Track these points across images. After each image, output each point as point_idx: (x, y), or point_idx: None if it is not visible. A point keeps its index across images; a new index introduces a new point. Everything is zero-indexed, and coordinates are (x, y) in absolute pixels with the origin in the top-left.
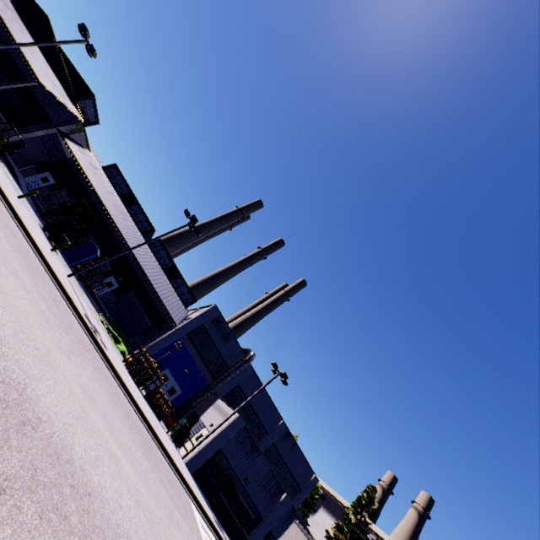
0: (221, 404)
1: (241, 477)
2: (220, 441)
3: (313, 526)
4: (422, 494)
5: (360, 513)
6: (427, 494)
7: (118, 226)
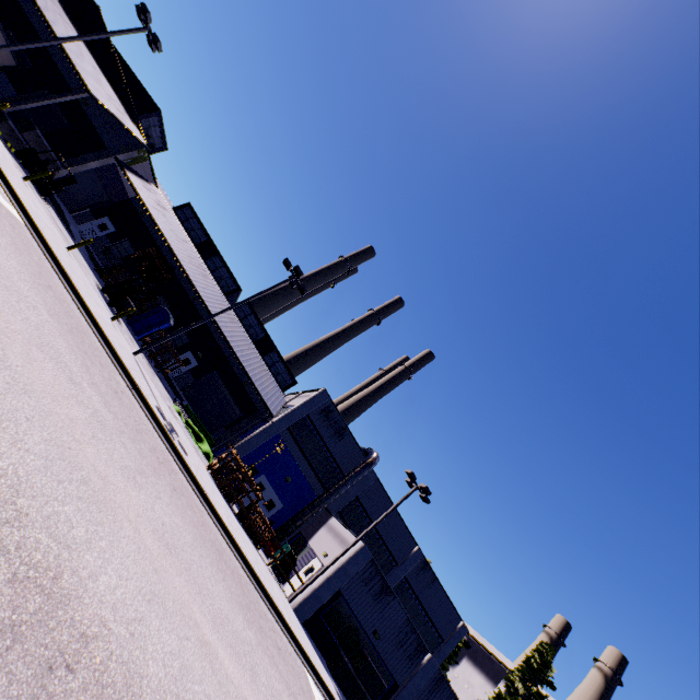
0: (336, 525)
1: (368, 630)
2: (339, 580)
3: (454, 682)
4: (609, 651)
5: (531, 681)
6: (617, 652)
7: (195, 285)
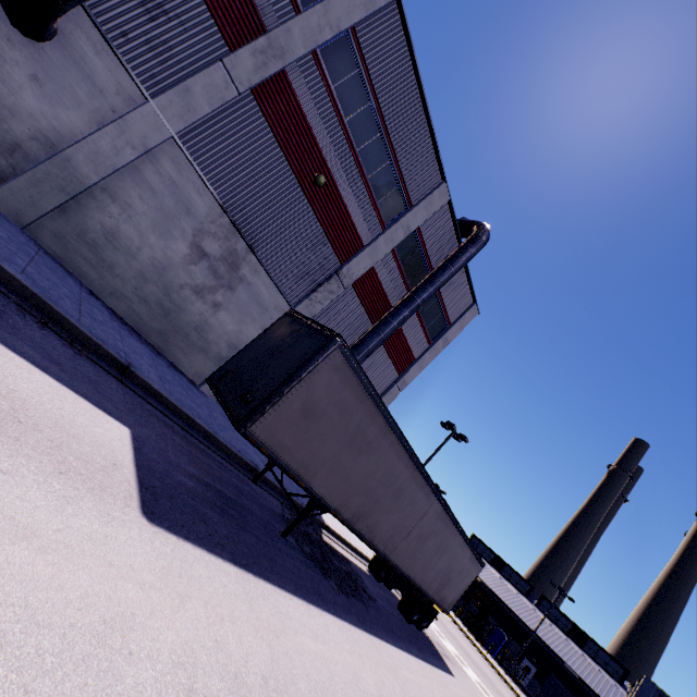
0: None
1: None
2: None
3: None
4: None
5: None
6: None
7: (507, 603)
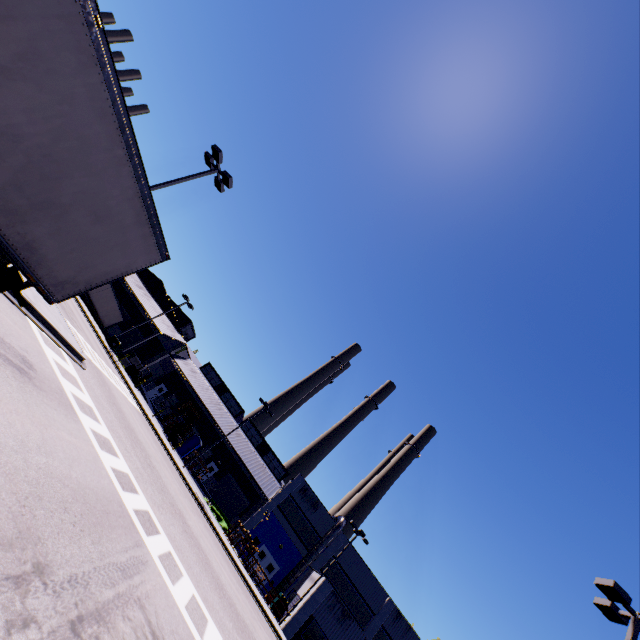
0: (314, 575)
1: None
2: (311, 606)
3: None
4: None
5: None
6: None
7: (214, 417)
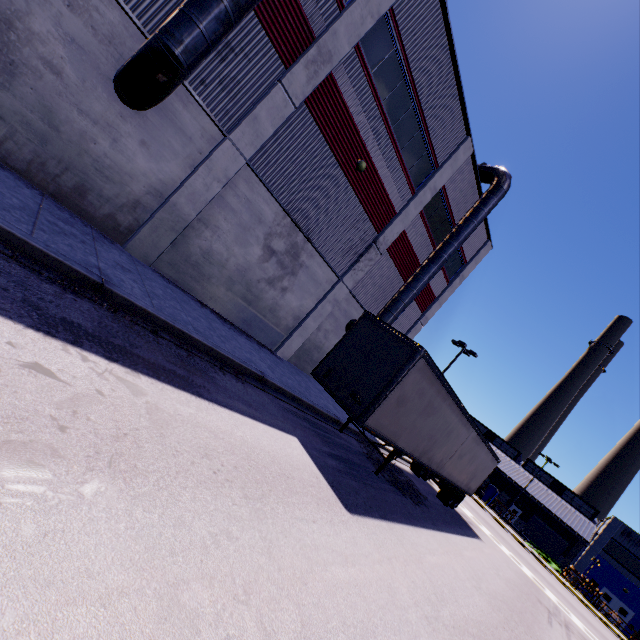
0: None
1: None
2: None
3: None
4: None
5: None
6: None
7: (499, 467)
